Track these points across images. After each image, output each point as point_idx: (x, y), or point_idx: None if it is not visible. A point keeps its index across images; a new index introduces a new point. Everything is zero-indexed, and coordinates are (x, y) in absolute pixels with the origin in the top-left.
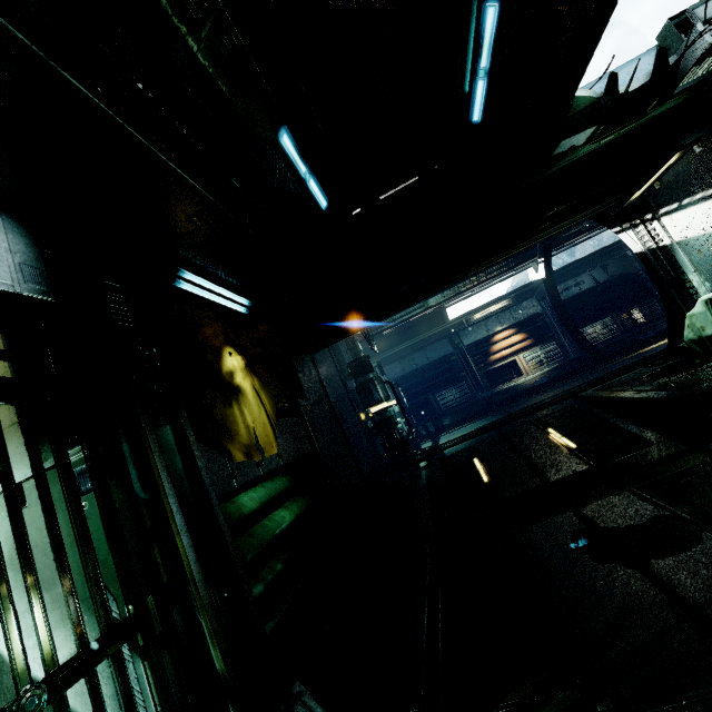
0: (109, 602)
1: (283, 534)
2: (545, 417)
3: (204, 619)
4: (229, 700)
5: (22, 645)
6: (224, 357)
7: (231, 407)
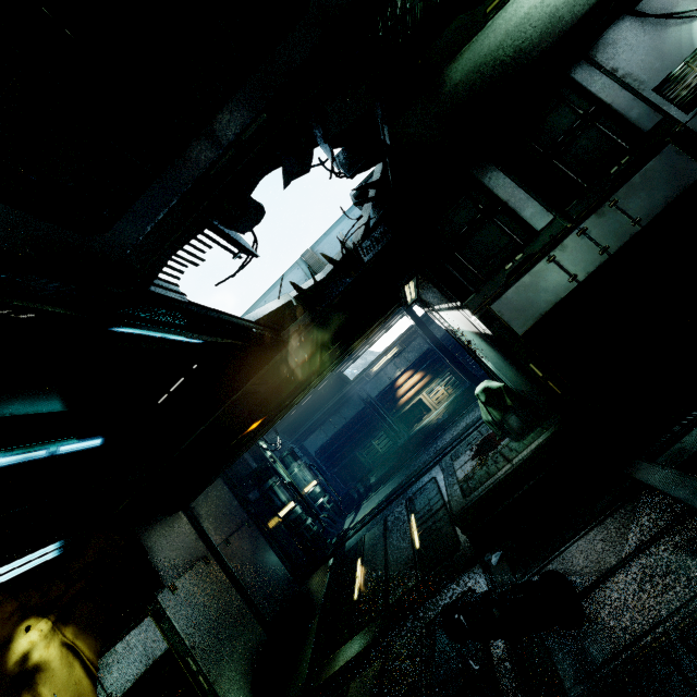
0: None
1: None
2: (416, 494)
3: None
4: None
5: None
6: (13, 645)
7: None
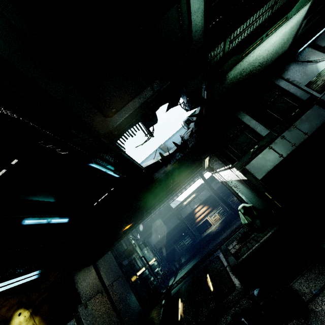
0: None
1: None
2: (208, 264)
3: None
4: None
5: None
6: (12, 321)
7: None
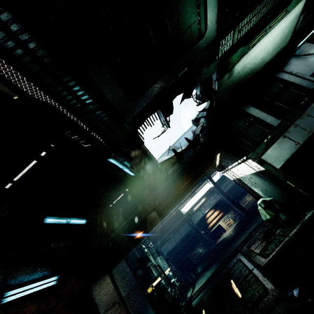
0: None
1: None
2: (230, 269)
3: None
4: None
5: None
6: None
7: None
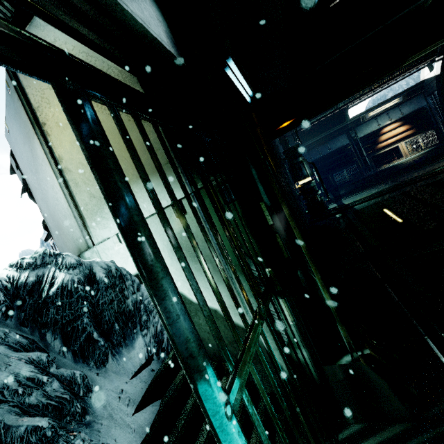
0: (253, 267)
1: None
2: (441, 180)
3: (317, 277)
4: (337, 321)
5: (249, 279)
6: None
7: None
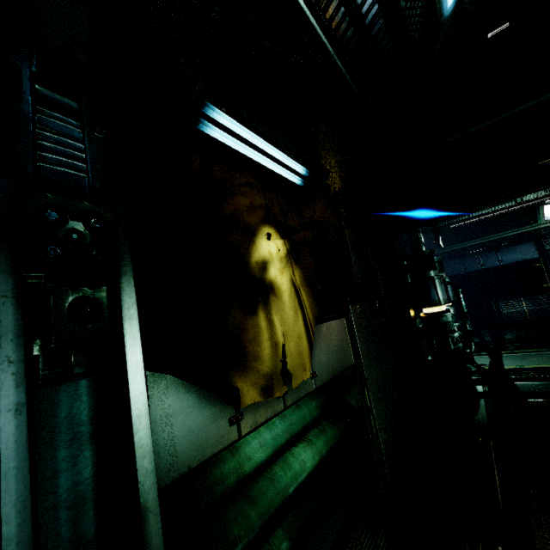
0: None
1: (298, 490)
2: None
3: None
4: None
5: None
6: (257, 240)
7: (253, 314)
